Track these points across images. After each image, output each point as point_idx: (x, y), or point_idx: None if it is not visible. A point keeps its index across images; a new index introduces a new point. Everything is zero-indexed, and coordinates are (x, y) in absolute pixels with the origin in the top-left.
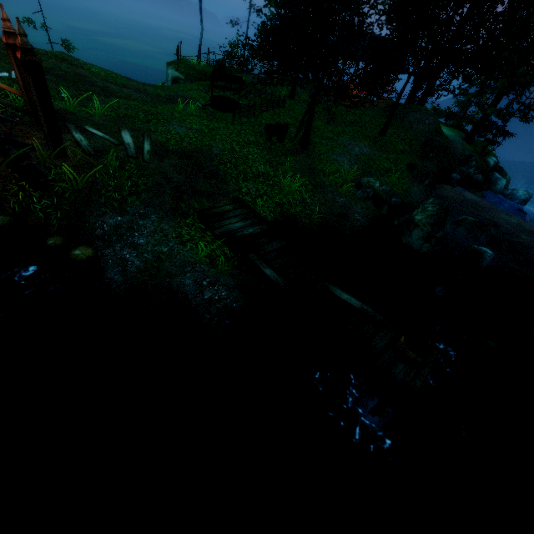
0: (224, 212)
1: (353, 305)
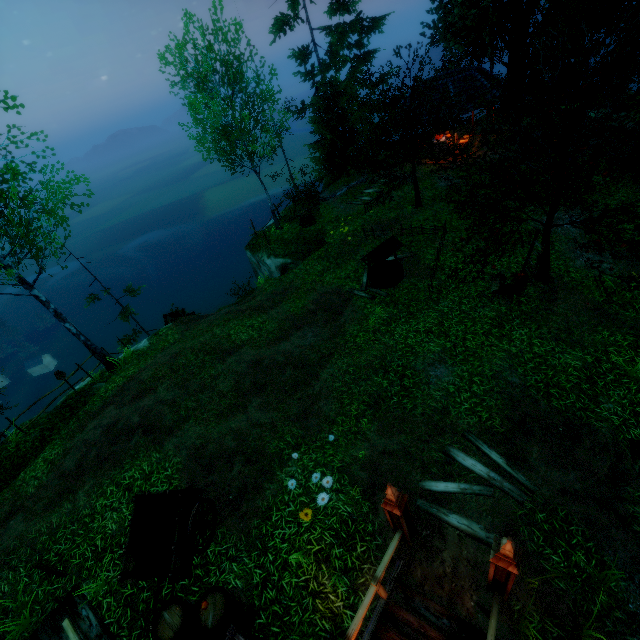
0: None
1: None
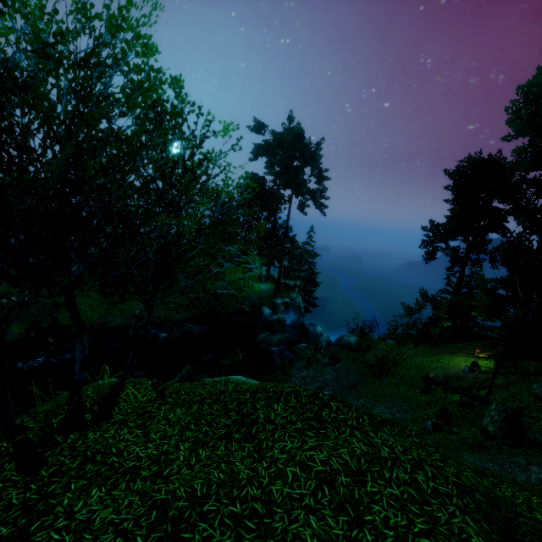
0: (43, 321)
1: (50, 342)
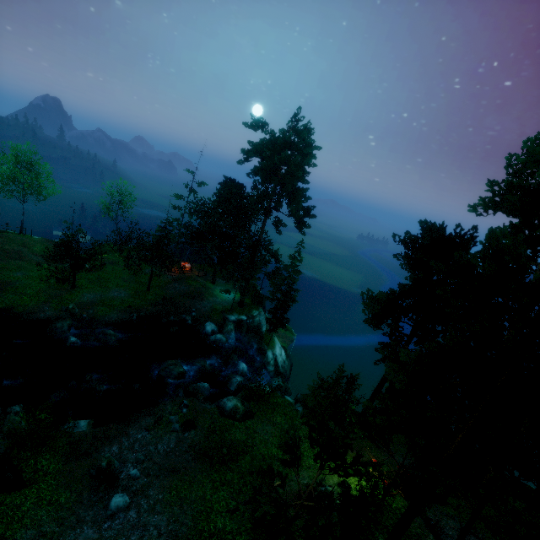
0: None
1: None
